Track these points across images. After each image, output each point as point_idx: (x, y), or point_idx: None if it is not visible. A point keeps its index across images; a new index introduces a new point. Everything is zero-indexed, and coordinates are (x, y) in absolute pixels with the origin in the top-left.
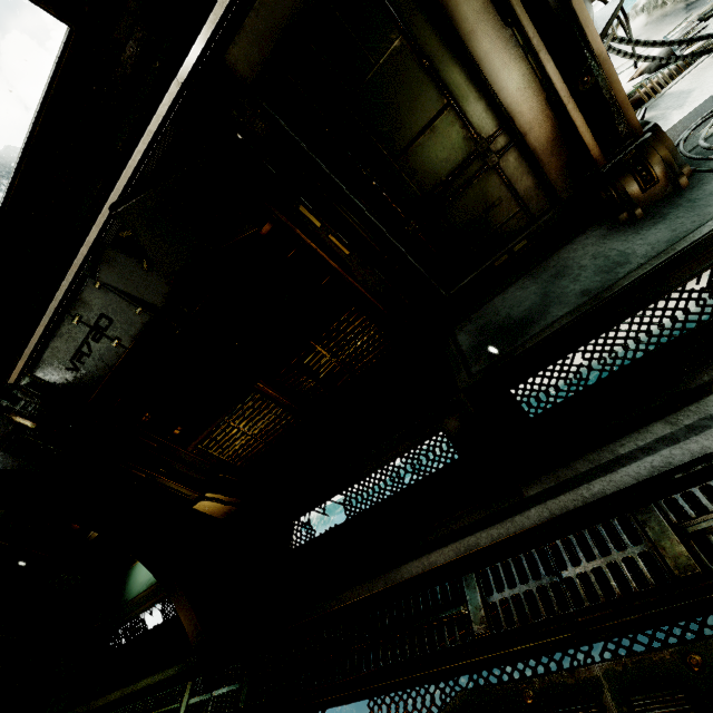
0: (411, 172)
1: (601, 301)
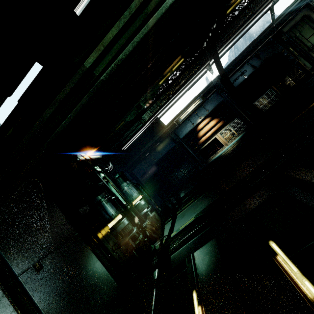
0: (309, 41)
1: None
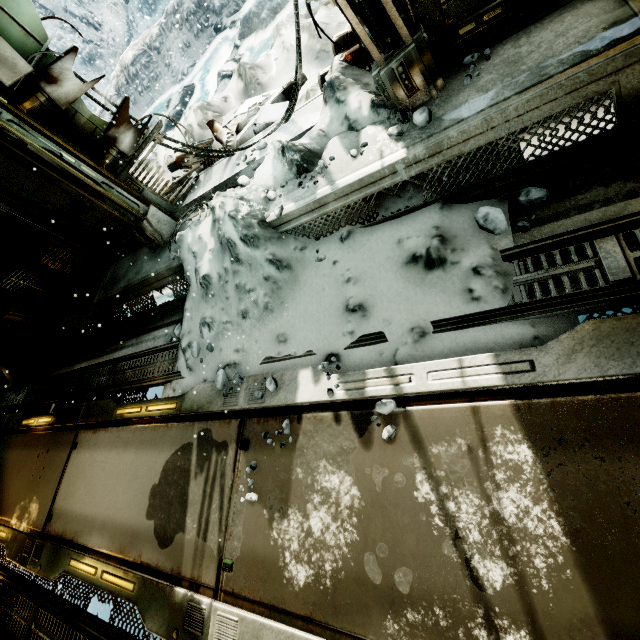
0: (45, 200)
1: (127, 288)
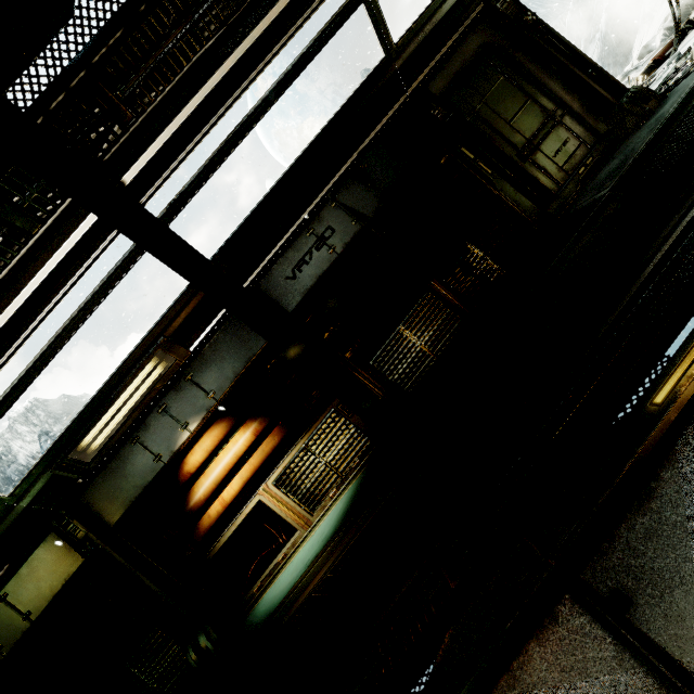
0: (518, 128)
1: (663, 121)
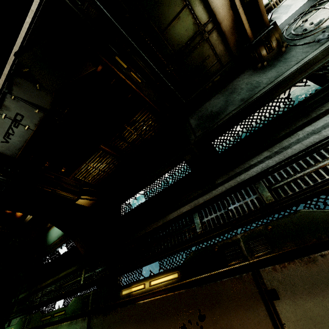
0: (169, 40)
1: (248, 103)
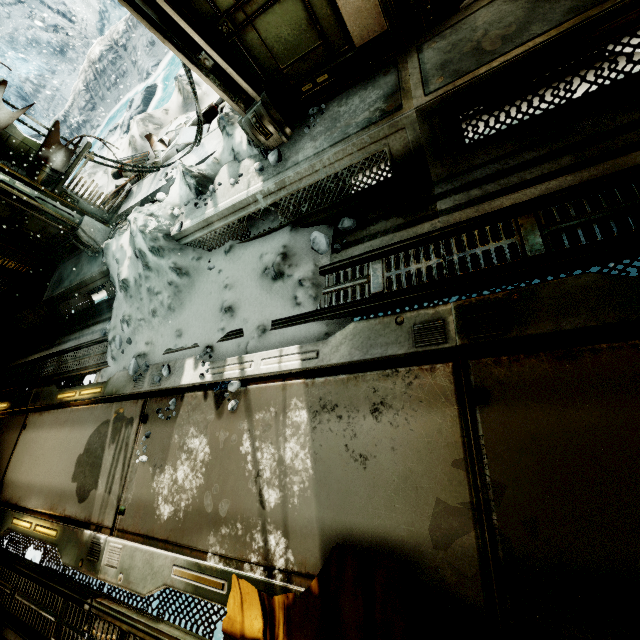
0: None
1: (69, 288)
